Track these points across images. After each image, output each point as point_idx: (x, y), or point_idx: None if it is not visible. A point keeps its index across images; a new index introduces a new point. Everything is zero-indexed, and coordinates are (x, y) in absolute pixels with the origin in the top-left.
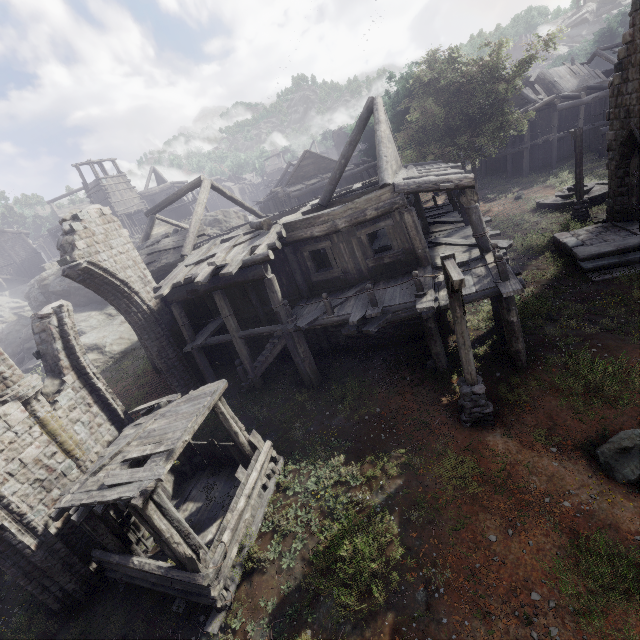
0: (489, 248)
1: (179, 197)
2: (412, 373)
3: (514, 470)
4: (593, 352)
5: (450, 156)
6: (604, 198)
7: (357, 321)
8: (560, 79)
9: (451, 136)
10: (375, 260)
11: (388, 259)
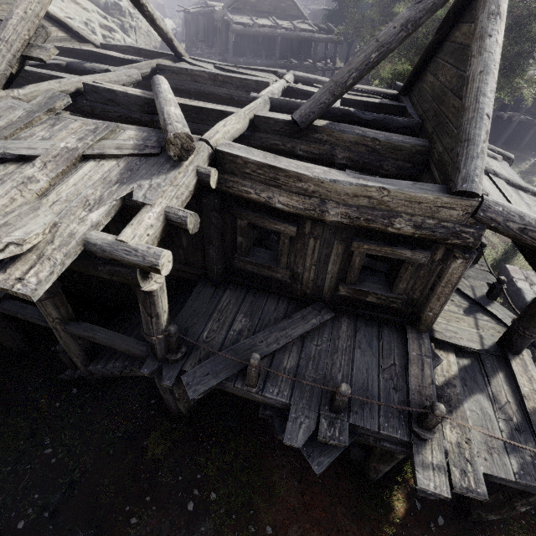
0: (522, 351)
1: None
2: None
3: None
4: None
5: None
6: None
7: (300, 446)
8: None
9: None
10: (354, 291)
11: (375, 298)
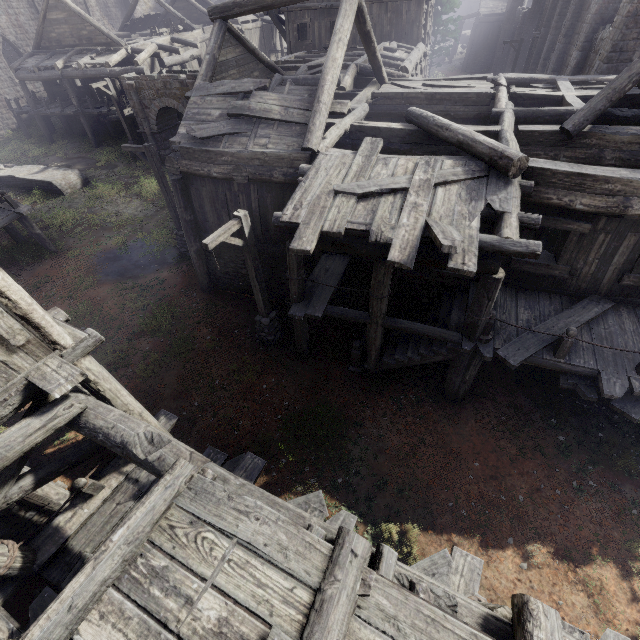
0: None
1: None
2: None
3: None
4: None
5: None
6: None
7: None
8: None
9: None
10: None
11: None
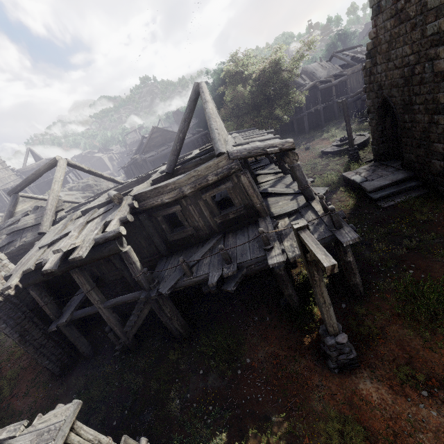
0: (313, 196)
1: (38, 176)
2: (270, 312)
3: (397, 426)
4: (411, 273)
5: (259, 124)
6: (364, 144)
7: (216, 282)
8: (316, 71)
9: (257, 110)
10: (222, 217)
11: (233, 215)
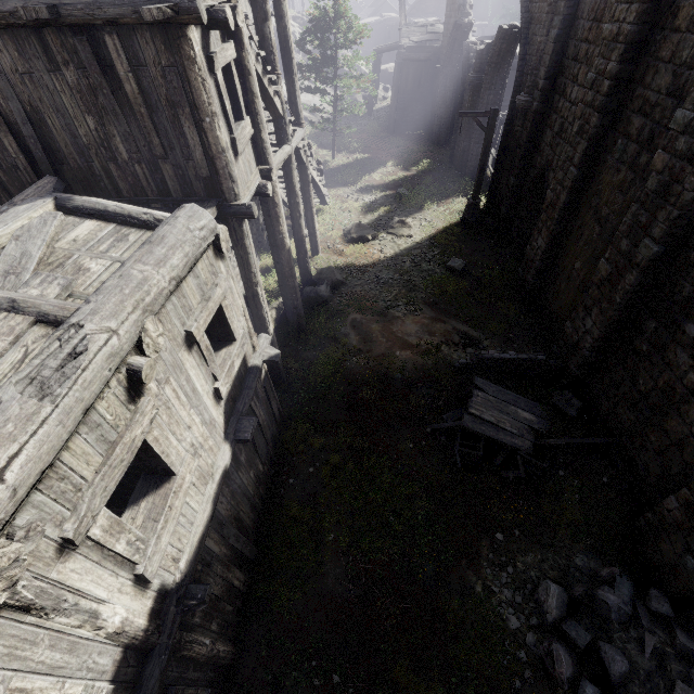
0: None
1: None
2: None
3: None
4: None
5: None
6: None
7: None
8: None
9: None
10: None
11: None
